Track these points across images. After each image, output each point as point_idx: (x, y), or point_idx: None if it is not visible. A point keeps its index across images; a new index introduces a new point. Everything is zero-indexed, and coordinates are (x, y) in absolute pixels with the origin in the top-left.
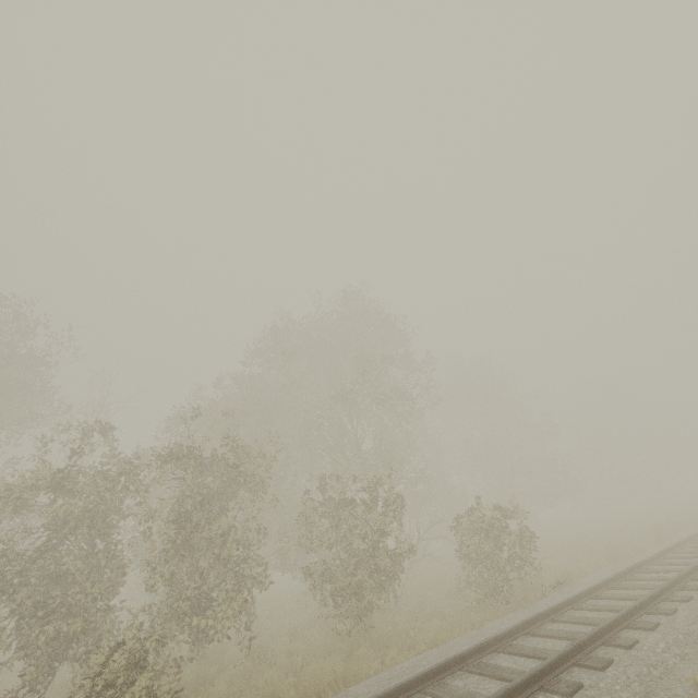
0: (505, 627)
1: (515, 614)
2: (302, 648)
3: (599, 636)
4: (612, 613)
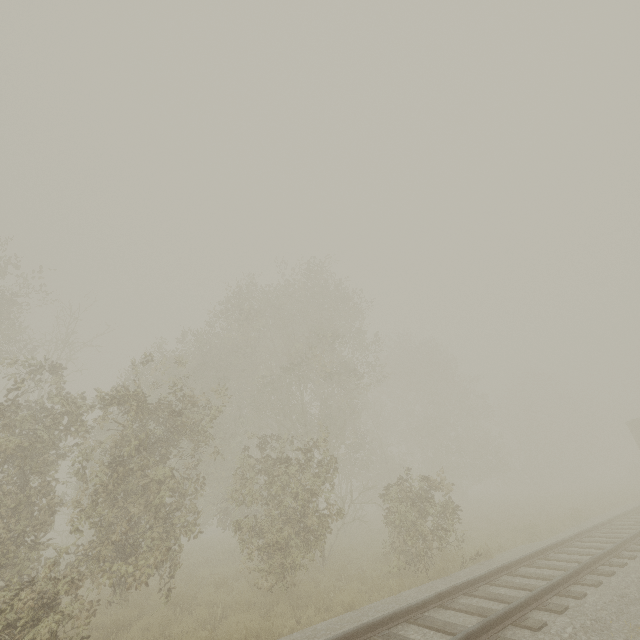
0: (421, 596)
1: (432, 583)
2: (225, 599)
3: (509, 615)
4: (524, 591)
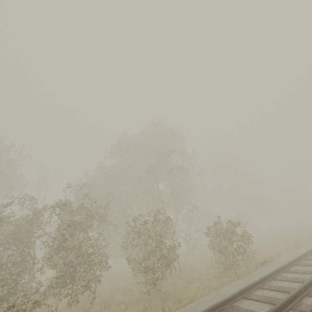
0: (232, 291)
1: (239, 281)
2: (128, 298)
3: (288, 303)
4: (296, 283)
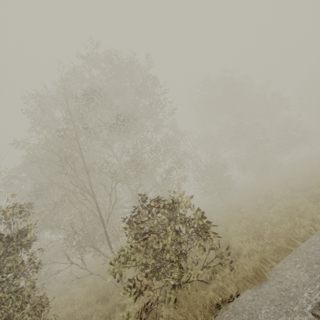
0: None
1: None
2: None
3: None
4: None
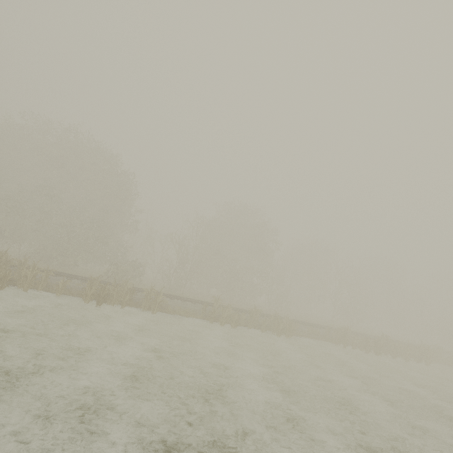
0: None
1: None
2: None
3: None
4: None
